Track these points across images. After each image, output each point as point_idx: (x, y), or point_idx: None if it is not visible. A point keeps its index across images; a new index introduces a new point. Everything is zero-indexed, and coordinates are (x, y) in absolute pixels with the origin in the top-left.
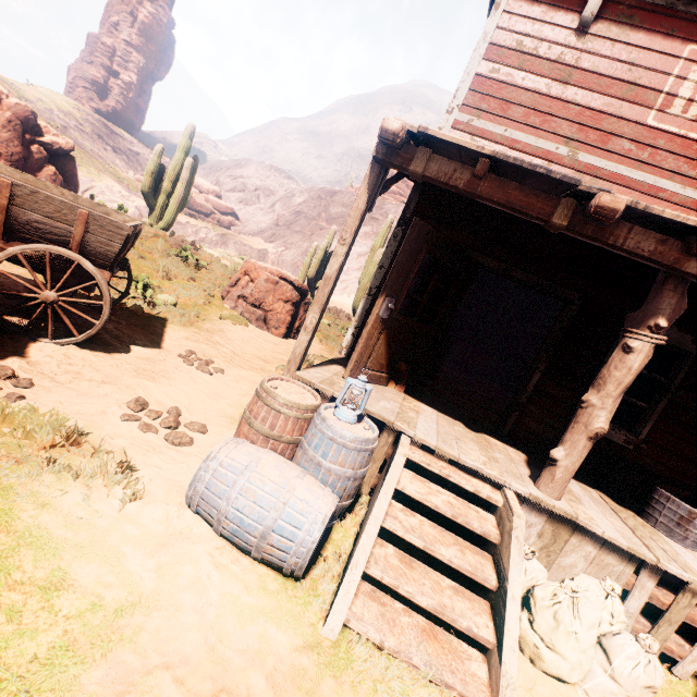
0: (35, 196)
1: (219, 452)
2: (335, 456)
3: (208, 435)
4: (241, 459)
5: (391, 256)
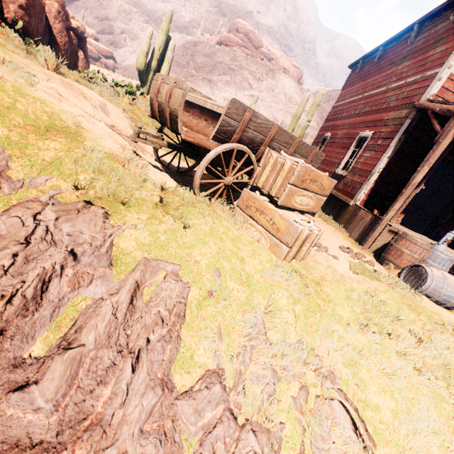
0: (302, 145)
1: (430, 272)
2: (447, 266)
3: (366, 258)
4: (439, 273)
5: (395, 151)
